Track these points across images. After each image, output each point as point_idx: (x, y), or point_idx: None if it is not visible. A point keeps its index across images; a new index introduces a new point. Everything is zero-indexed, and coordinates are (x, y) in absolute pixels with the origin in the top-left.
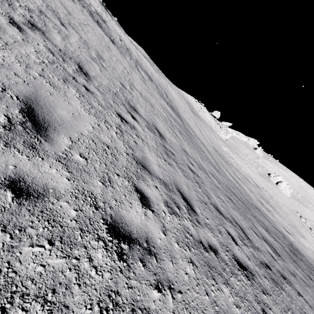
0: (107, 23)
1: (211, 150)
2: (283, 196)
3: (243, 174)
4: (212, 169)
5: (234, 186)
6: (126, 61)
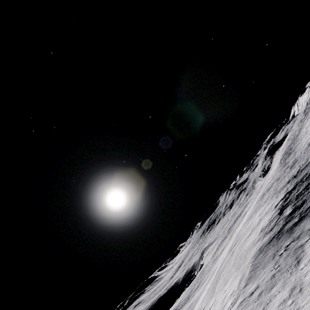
0: None
1: None
2: None
3: None
4: None
5: None
6: None
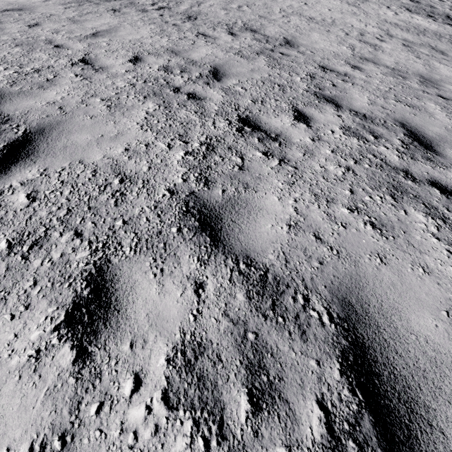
0: None
1: None
2: None
3: None
4: None
5: None
6: None
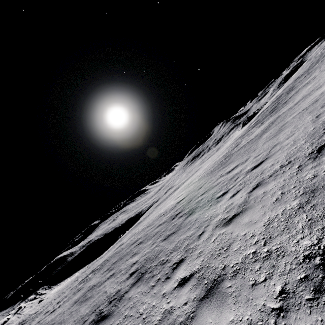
0: None
1: None
2: None
3: None
4: None
5: None
6: None
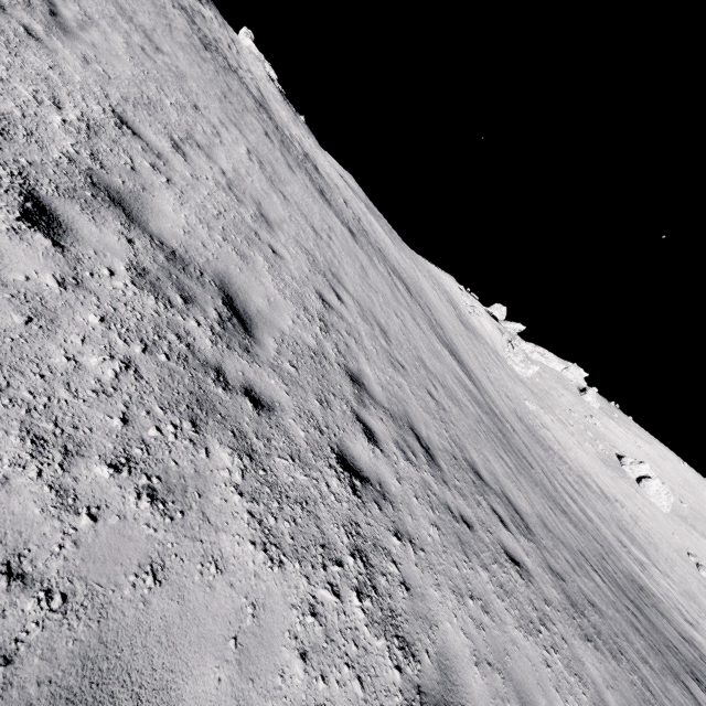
0: (319, 170)
1: (520, 430)
2: (655, 511)
3: (574, 470)
4: (570, 529)
5: (596, 543)
6: (382, 277)
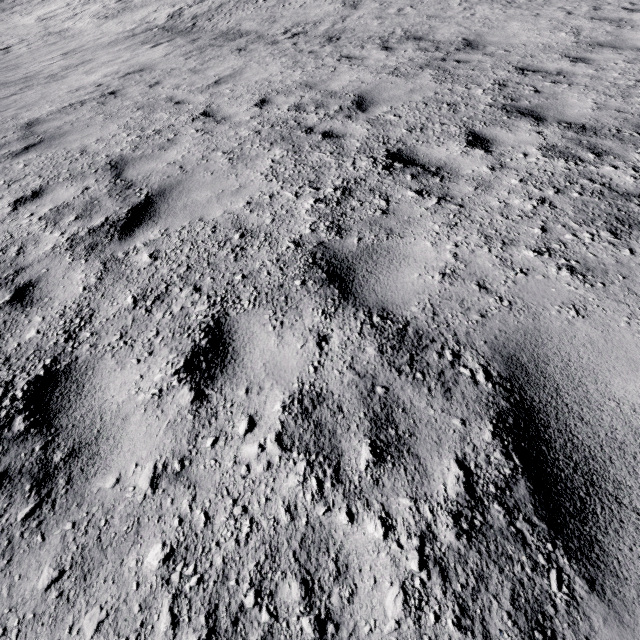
0: None
1: None
2: None
3: None
4: None
5: None
6: None
